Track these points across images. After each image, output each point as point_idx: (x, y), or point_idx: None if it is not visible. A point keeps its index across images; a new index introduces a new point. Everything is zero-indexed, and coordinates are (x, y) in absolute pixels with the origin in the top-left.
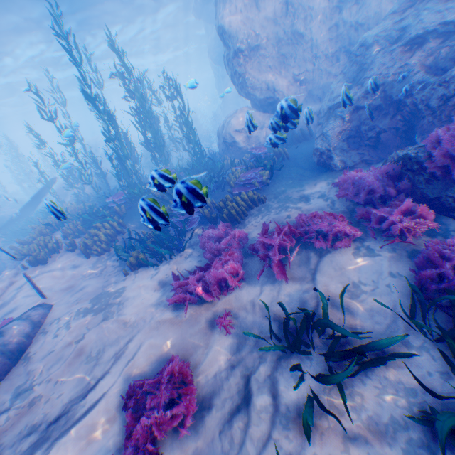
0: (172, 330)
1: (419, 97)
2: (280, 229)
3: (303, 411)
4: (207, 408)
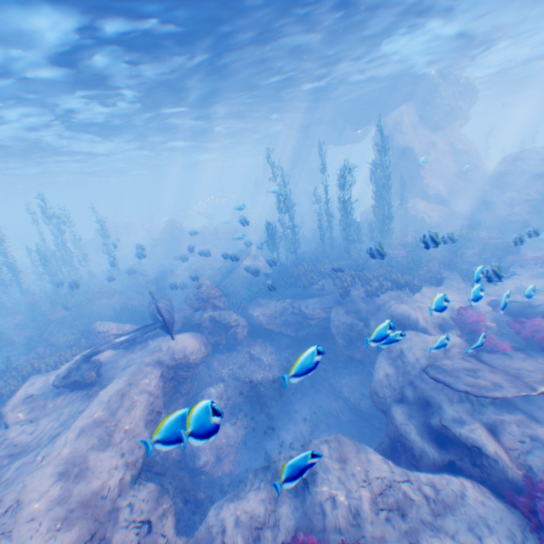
0: None
1: None
2: None
3: None
4: None
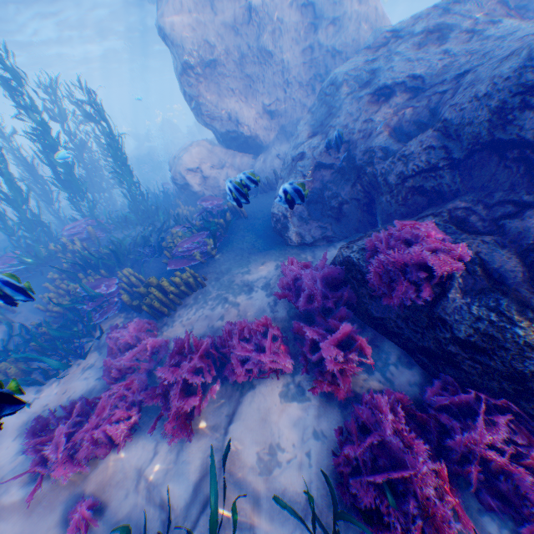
0: (9, 533)
1: (380, 168)
2: (198, 347)
3: None
4: None
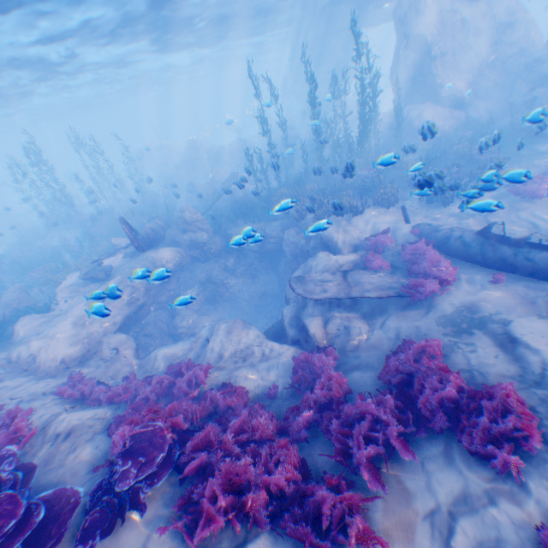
0: (543, 207)
1: None
2: None
3: None
4: None
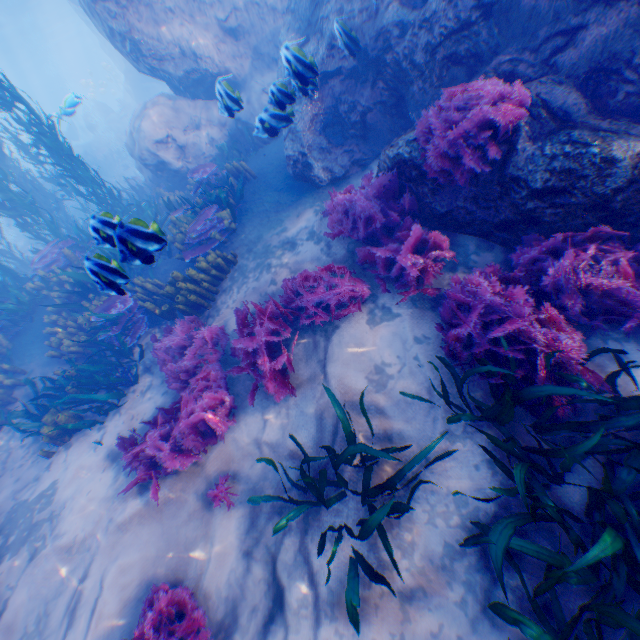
0: (150, 533)
1: (400, 49)
2: (264, 313)
3: (348, 593)
4: (229, 638)
